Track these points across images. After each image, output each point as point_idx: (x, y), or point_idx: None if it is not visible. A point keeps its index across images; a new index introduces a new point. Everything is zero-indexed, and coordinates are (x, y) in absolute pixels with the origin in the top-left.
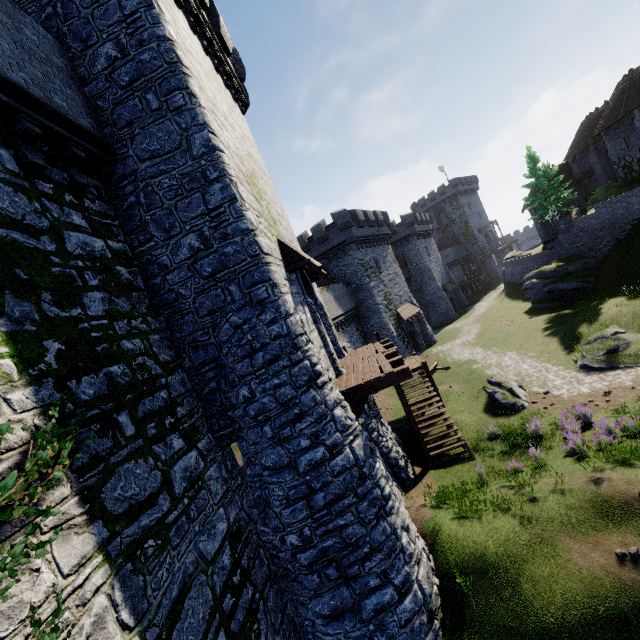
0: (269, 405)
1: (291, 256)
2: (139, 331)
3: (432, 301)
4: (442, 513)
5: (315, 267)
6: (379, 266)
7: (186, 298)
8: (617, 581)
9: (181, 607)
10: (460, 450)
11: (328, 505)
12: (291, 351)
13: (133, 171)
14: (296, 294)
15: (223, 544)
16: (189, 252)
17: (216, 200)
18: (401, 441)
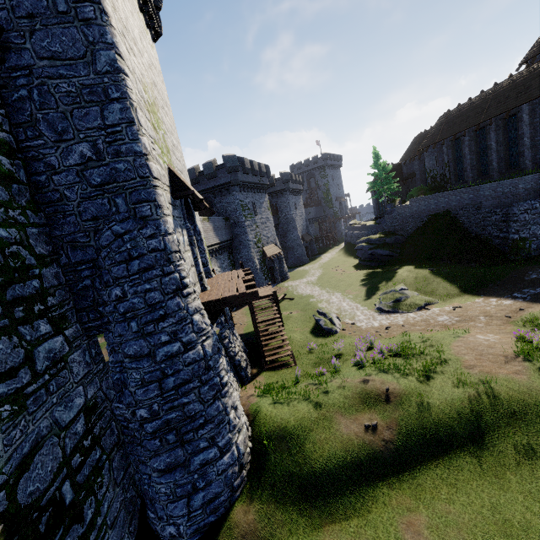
0: (138, 305)
1: (178, 185)
2: (16, 222)
3: (292, 246)
4: (264, 400)
5: (197, 199)
6: (255, 209)
7: (71, 200)
8: (361, 441)
9: (31, 461)
10: (288, 358)
11: (176, 387)
12: (165, 264)
13: (28, 65)
14: (177, 218)
15: (78, 415)
16: (80, 159)
17: (114, 118)
18: (247, 349)
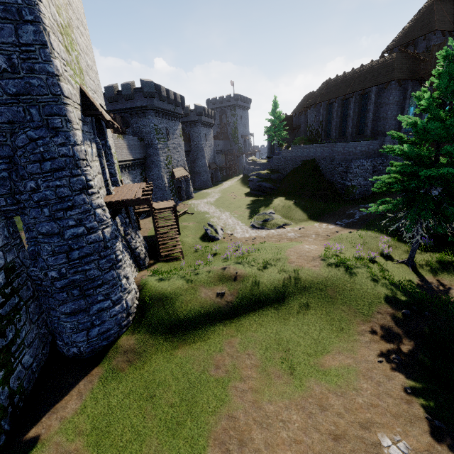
0: (50, 196)
1: (88, 104)
2: None
3: (199, 171)
4: (152, 277)
5: (105, 119)
6: (168, 135)
7: None
8: (213, 302)
9: None
10: (179, 255)
11: (81, 258)
12: (73, 167)
13: None
14: (87, 132)
15: None
16: None
17: (28, 38)
18: (148, 247)
